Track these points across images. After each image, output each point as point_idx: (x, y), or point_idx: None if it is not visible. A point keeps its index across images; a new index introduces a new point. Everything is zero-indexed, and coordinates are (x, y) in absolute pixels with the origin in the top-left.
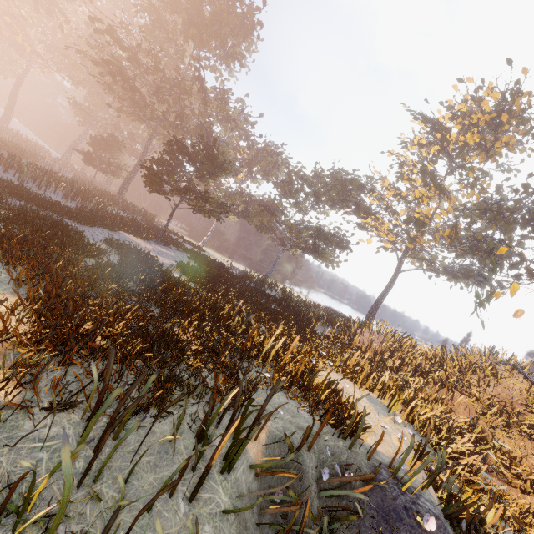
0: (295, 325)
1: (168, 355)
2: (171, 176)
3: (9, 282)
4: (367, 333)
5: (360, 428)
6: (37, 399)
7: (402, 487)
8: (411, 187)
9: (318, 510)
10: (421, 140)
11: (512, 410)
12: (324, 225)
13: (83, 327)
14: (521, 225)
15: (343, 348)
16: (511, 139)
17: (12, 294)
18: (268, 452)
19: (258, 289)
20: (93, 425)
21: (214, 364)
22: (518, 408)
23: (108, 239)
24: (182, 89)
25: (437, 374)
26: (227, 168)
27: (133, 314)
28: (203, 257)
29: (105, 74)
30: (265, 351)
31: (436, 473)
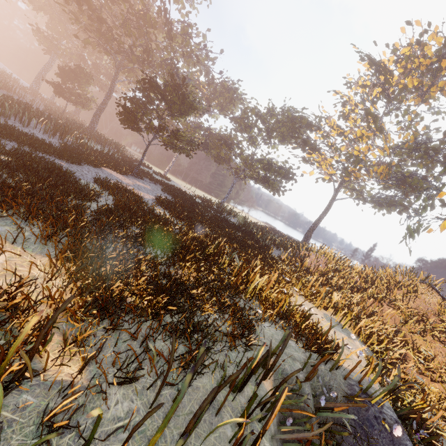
0: (260, 253)
1: (181, 301)
2: (146, 115)
3: (35, 242)
4: (312, 255)
5: (339, 356)
6: (105, 376)
7: (371, 400)
8: (350, 125)
9: (332, 441)
10: (366, 82)
11: (428, 319)
12: (273, 158)
13: (114, 286)
14: (441, 163)
15: (302, 274)
16: (445, 84)
17: (41, 254)
18: (275, 384)
19: (222, 217)
20: (173, 413)
21: (218, 305)
22: (433, 318)
23: (98, 179)
24: (148, 22)
25: (370, 290)
26: (197, 108)
27: (147, 265)
28: (173, 188)
29: (69, 2)
30: (253, 288)
31: (395, 387)
